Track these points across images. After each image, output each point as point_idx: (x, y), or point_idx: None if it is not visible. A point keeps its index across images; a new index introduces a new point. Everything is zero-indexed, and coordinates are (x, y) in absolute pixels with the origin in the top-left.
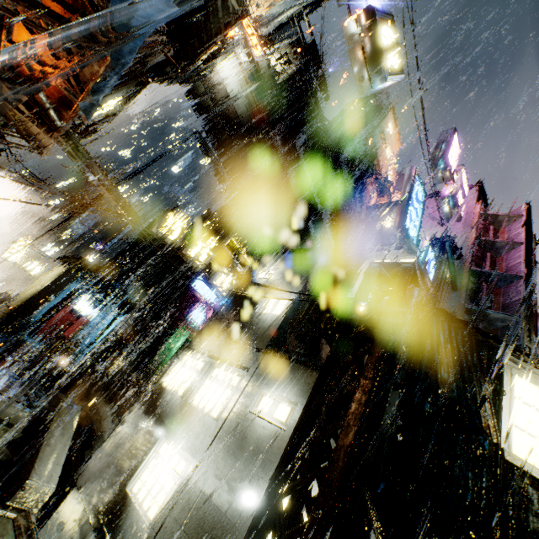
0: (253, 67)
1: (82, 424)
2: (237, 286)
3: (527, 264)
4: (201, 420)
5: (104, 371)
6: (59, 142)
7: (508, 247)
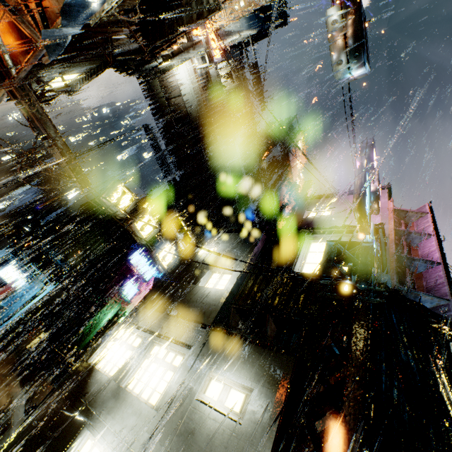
0: (205, 75)
1: None
2: (179, 260)
3: (441, 252)
4: (137, 409)
5: (24, 346)
6: (10, 92)
7: (421, 237)
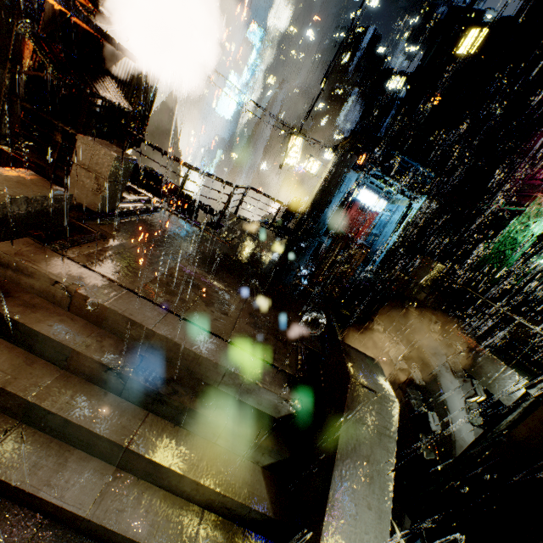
0: None
1: (402, 374)
2: None
3: None
4: None
5: (417, 284)
6: None
7: None
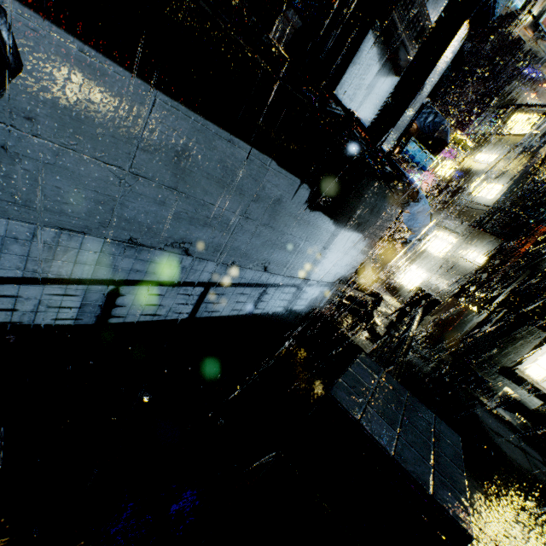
0: None
1: None
2: (459, 170)
3: None
4: (433, 258)
5: None
6: None
7: None
